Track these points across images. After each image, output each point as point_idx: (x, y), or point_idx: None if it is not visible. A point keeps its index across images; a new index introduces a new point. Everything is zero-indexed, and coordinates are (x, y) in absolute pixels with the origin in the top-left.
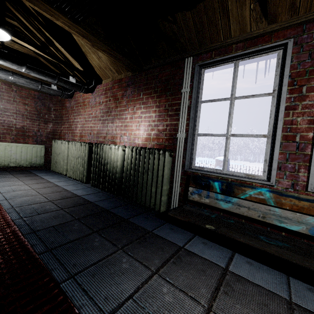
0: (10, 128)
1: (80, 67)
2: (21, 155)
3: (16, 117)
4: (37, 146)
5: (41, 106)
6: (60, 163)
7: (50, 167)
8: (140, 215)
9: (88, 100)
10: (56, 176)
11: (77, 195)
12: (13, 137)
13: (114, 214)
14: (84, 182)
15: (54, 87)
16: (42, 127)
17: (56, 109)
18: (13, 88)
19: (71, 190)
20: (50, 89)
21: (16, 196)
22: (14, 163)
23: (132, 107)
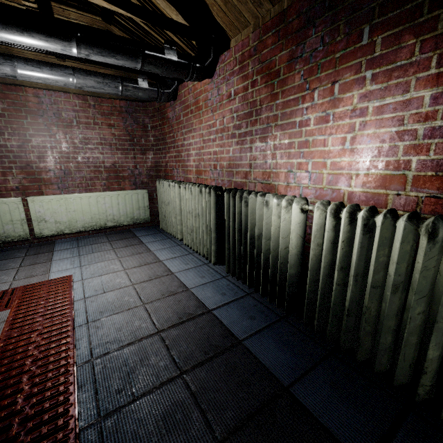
0: (97, 169)
1: (183, 22)
2: (119, 208)
3: (103, 151)
4: (137, 193)
5: (133, 125)
6: (170, 219)
7: (159, 221)
8: (398, 441)
9: (204, 97)
10: (167, 243)
11: (205, 306)
12: (103, 183)
13: (313, 419)
14: (213, 262)
15: (143, 82)
16: (139, 160)
17: (154, 125)
18: (89, 102)
19: (194, 288)
20: (138, 89)
21: (104, 309)
22: (113, 221)
23: (324, 85)
